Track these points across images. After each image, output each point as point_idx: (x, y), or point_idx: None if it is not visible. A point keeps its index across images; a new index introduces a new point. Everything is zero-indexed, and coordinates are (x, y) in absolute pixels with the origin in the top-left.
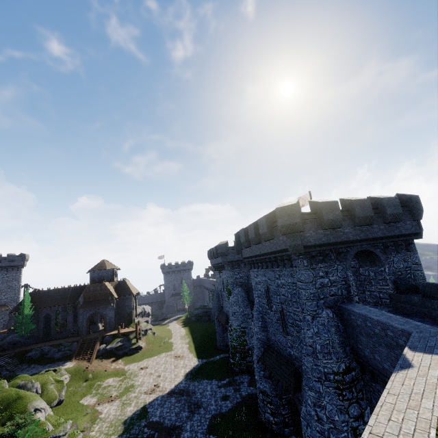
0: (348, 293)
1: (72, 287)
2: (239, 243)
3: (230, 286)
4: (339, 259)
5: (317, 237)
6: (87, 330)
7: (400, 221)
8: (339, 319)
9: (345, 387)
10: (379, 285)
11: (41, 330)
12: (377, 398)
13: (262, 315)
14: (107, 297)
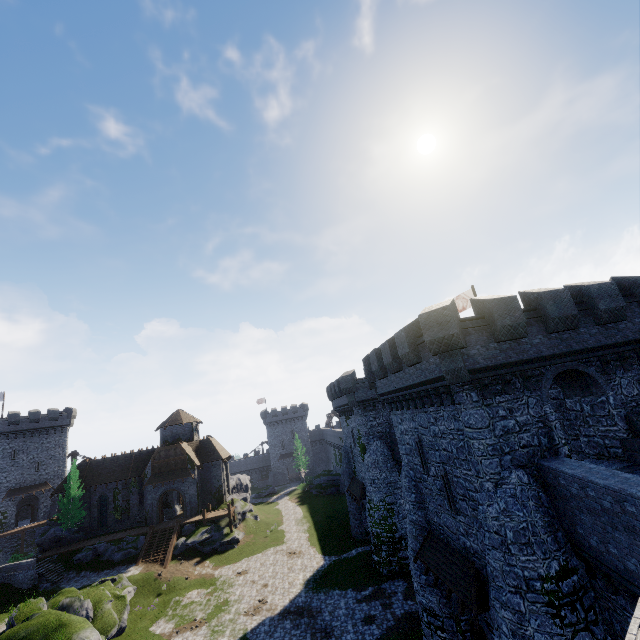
0: (549, 442)
1: (136, 453)
2: (371, 372)
3: (363, 439)
4: (528, 388)
5: (490, 355)
6: (158, 516)
7: (624, 319)
8: (540, 485)
9: (564, 603)
10: (601, 426)
11: (94, 519)
12: (622, 621)
13: (415, 484)
14: (184, 465)
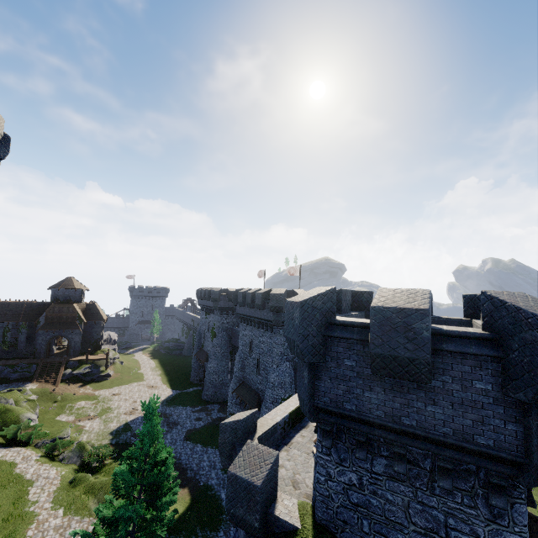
0: None
1: (27, 303)
2: (236, 300)
3: (216, 329)
4: None
5: None
6: (46, 352)
7: None
8: (293, 368)
9: None
10: None
11: None
12: None
13: (243, 360)
14: (74, 320)
